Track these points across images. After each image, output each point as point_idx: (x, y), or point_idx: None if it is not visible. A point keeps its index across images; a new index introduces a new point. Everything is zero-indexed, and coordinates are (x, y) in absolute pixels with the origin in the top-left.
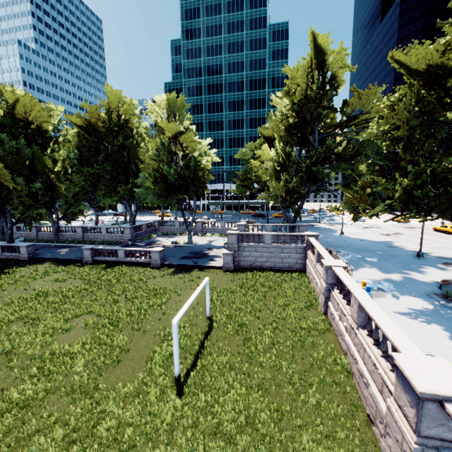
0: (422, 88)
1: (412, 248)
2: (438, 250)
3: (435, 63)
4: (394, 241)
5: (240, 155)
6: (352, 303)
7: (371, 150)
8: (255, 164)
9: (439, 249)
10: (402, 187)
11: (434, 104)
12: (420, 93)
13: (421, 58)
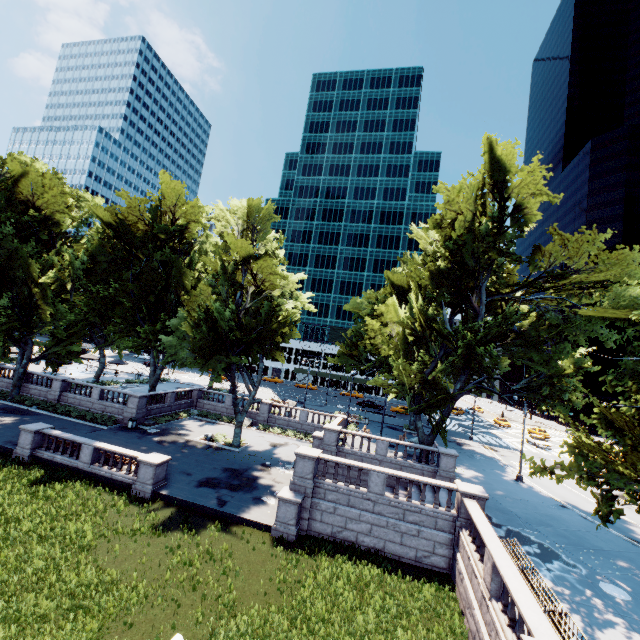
0: None
1: None
2: None
3: None
4: (632, 520)
5: (352, 306)
6: None
7: (584, 335)
8: (372, 325)
9: None
10: None
11: None
12: None
13: None
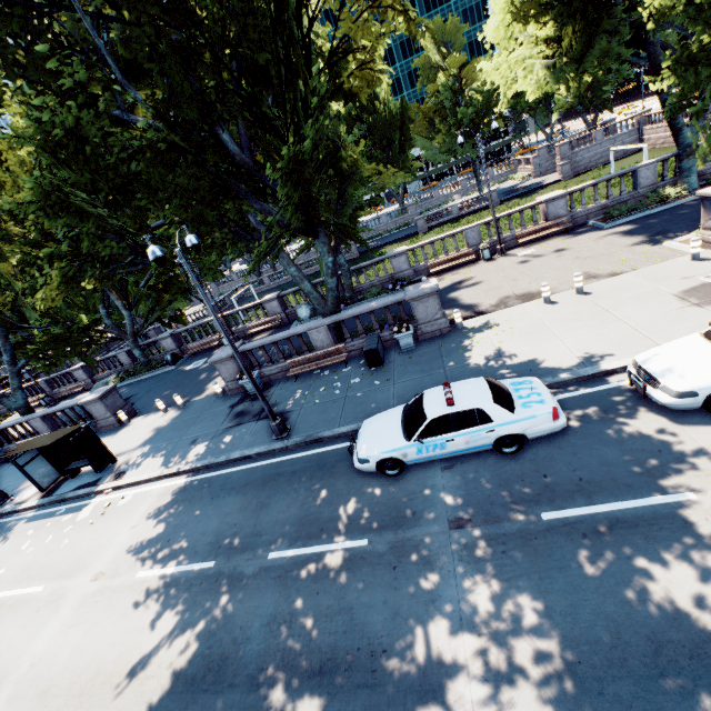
0: None
1: None
2: None
3: None
4: None
5: None
6: None
7: None
8: None
9: None
10: None
11: None
12: None
13: None
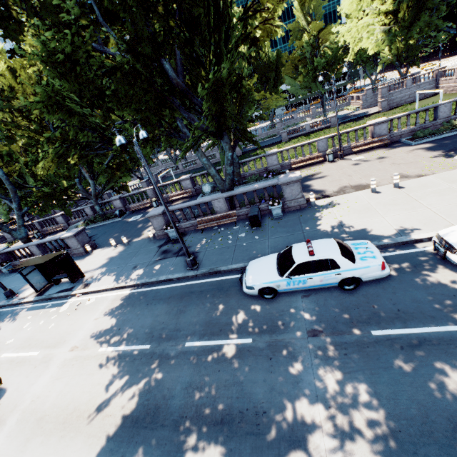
0: None
1: None
2: None
3: None
4: None
5: None
6: None
7: None
8: None
9: None
10: None
11: None
12: None
13: None
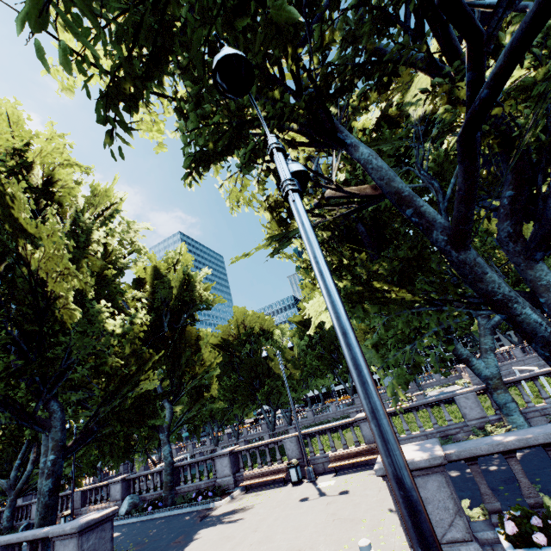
0: None
1: None
2: None
3: None
4: None
5: None
6: None
7: None
8: None
9: None
10: None
11: None
12: None
13: None
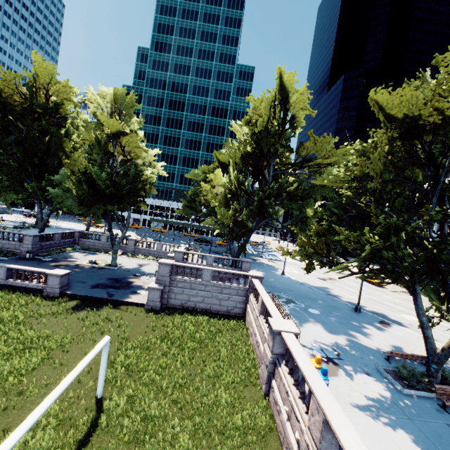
0: (397, 139)
1: (348, 298)
2: (370, 303)
3: (416, 114)
4: (330, 287)
5: (192, 174)
6: (311, 408)
7: (319, 195)
8: (205, 187)
9: (370, 302)
10: (371, 245)
11: (406, 159)
12: (394, 144)
13: (403, 105)
